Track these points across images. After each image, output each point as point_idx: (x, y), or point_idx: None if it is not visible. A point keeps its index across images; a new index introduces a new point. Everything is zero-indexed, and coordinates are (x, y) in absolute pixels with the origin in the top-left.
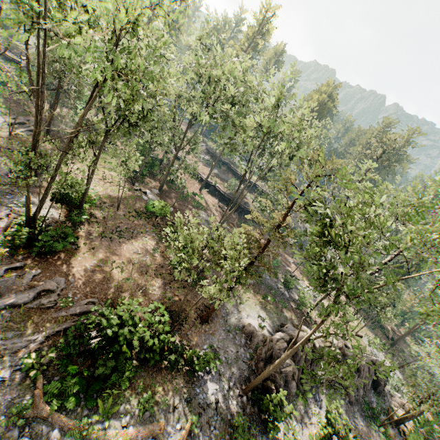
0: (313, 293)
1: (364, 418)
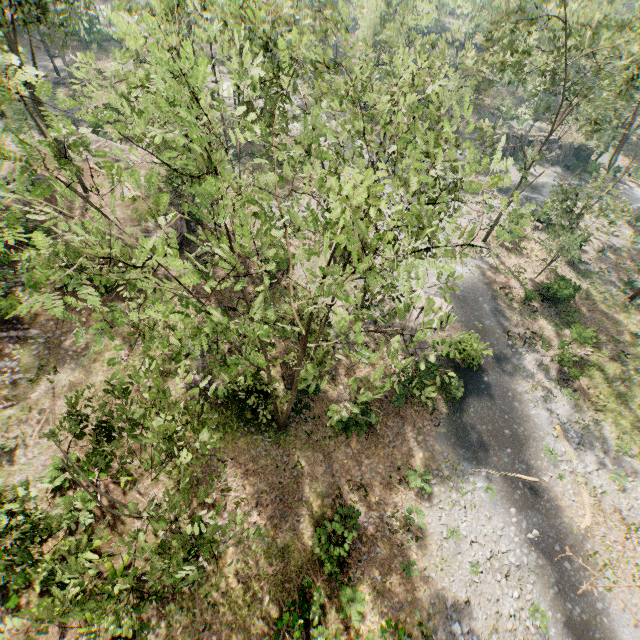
0: (538, 124)
1: (561, 170)
